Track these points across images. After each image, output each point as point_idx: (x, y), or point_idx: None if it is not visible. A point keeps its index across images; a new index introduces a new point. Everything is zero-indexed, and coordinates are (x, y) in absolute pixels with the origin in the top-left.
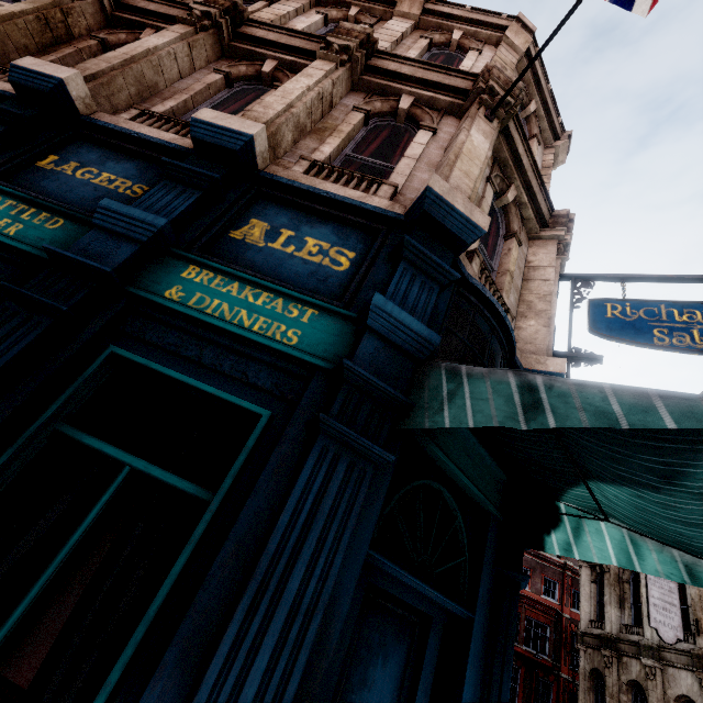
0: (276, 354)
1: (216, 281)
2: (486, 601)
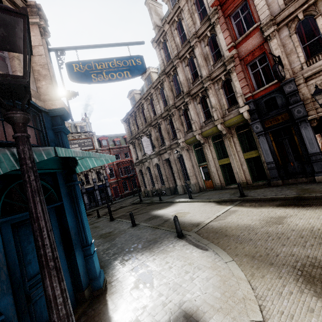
0: None
1: None
2: (66, 195)
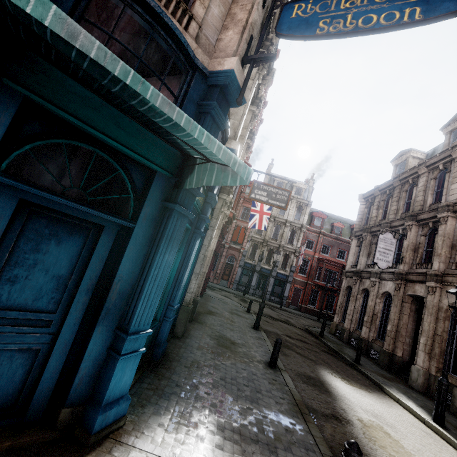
0: None
1: None
2: (149, 219)
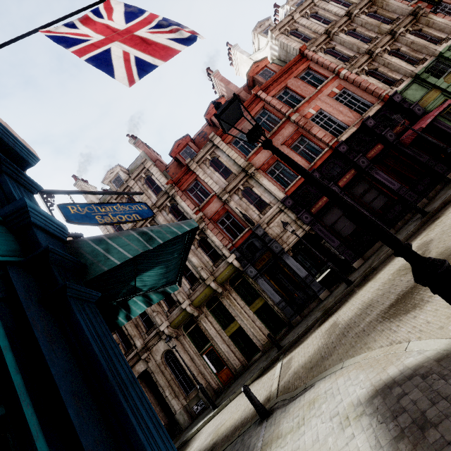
0: None
1: None
2: None
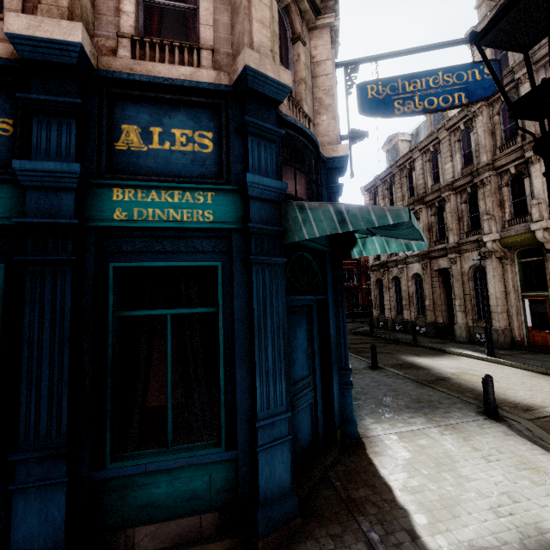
0: (205, 229)
1: (140, 195)
2: (331, 288)
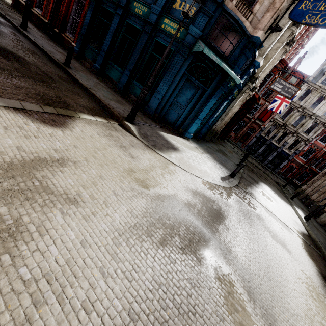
0: (176, 38)
1: (169, 22)
2: (212, 88)
